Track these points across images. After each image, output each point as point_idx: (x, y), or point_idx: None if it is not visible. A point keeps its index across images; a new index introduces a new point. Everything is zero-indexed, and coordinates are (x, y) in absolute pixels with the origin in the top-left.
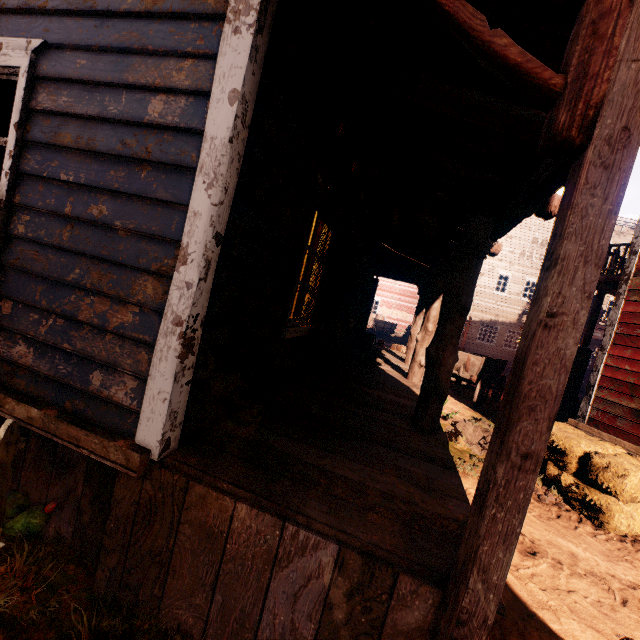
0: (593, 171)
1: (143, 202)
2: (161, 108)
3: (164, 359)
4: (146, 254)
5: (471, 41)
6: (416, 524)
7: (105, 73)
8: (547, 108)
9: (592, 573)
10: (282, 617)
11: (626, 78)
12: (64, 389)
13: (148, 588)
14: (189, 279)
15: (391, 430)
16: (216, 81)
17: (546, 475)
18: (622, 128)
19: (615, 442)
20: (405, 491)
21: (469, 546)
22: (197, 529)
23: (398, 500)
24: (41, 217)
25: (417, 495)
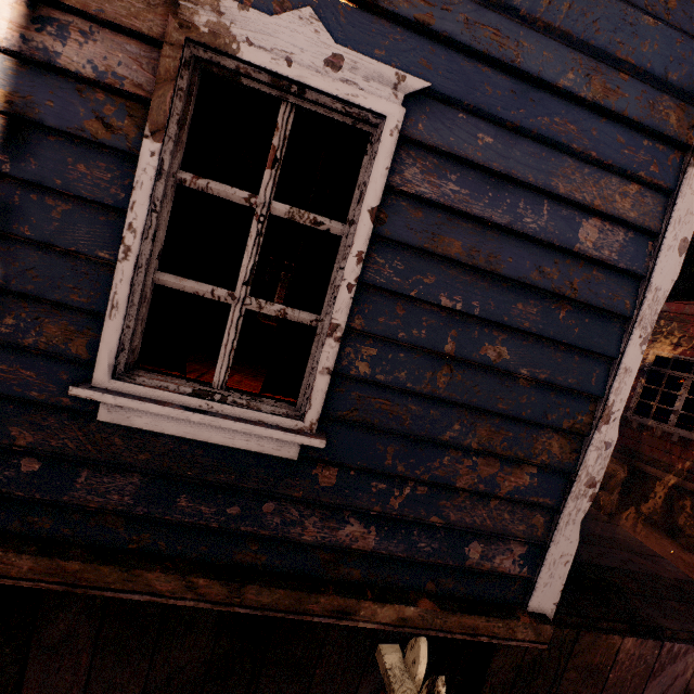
0: None
1: (556, 347)
2: (595, 236)
3: (571, 522)
4: (555, 409)
5: None
6: (688, 598)
7: (524, 168)
8: None
9: None
10: None
11: None
12: (423, 569)
13: None
14: (608, 438)
15: None
16: (671, 225)
17: None
18: None
19: None
20: (642, 564)
21: None
22: (582, 671)
23: (653, 577)
24: (397, 352)
25: (649, 565)
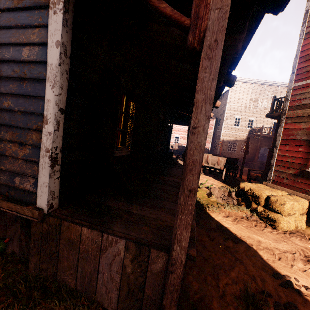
0: (204, 61)
1: (26, 98)
2: (28, 53)
3: (44, 168)
4: (30, 121)
5: (152, 7)
6: (165, 229)
7: (1, 39)
8: (187, 34)
9: (266, 248)
10: (106, 274)
11: (214, 17)
12: (4, 187)
13: (51, 269)
14: (49, 130)
15: (168, 193)
16: (49, 37)
17: (251, 208)
18: (214, 40)
19: (283, 190)
20: (164, 217)
21: (174, 232)
22: (67, 241)
23: (160, 220)
24: None
25: (170, 218)
